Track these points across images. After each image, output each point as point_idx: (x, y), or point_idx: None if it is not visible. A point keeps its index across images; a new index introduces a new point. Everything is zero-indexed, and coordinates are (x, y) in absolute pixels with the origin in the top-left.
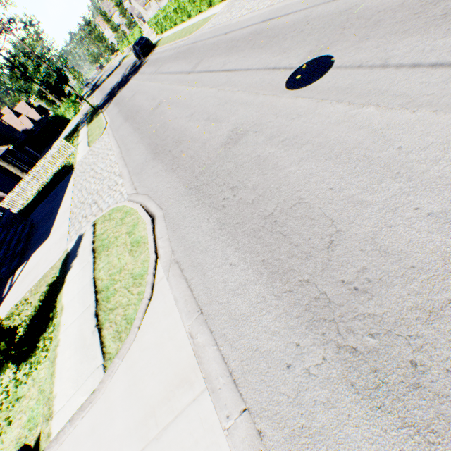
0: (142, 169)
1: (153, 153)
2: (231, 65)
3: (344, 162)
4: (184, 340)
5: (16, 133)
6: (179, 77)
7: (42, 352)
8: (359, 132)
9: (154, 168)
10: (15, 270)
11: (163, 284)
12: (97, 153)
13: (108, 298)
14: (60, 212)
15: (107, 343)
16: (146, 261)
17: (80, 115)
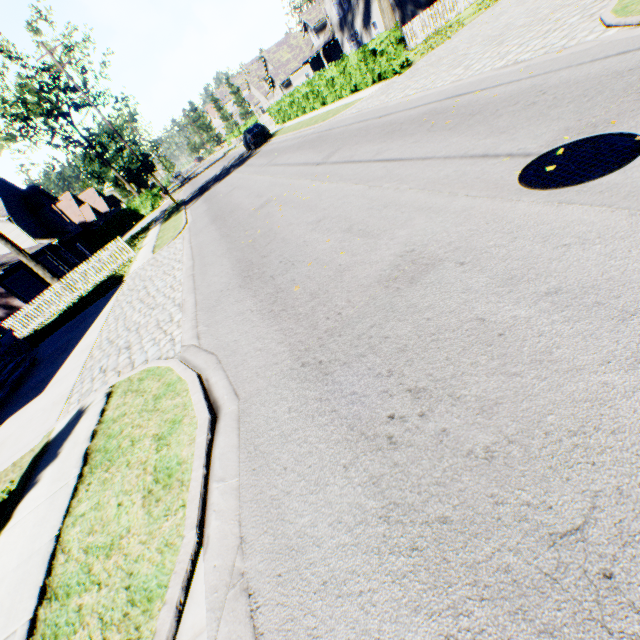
0: (218, 301)
1: (242, 277)
2: (392, 153)
3: None
4: None
5: (70, 225)
6: (301, 170)
7: None
8: None
9: (239, 304)
10: None
11: None
12: (160, 264)
13: (55, 634)
14: (77, 350)
15: None
16: (172, 546)
17: (158, 212)
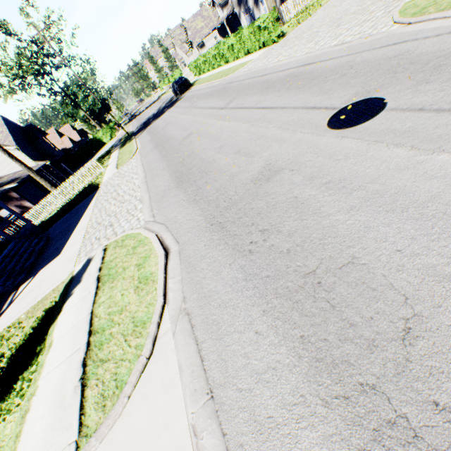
0: (164, 196)
1: (177, 182)
2: (266, 103)
3: (415, 218)
4: (185, 436)
5: (56, 151)
6: (211, 112)
7: (17, 397)
8: (431, 182)
9: (176, 197)
10: (19, 285)
11: (168, 340)
12: (123, 176)
13: (101, 343)
14: (77, 230)
15: (87, 409)
16: (152, 304)
17: (115, 140)
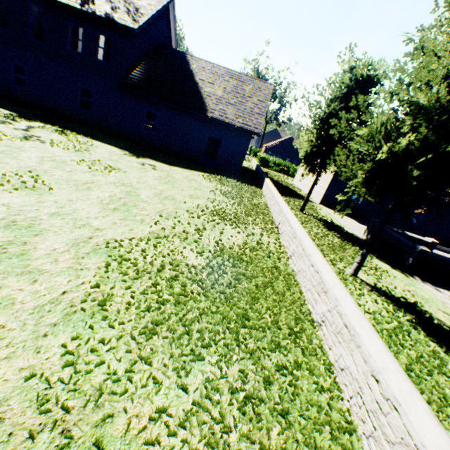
0: None
1: None
2: None
3: None
4: None
5: None
6: None
7: None
8: None
9: None
10: None
11: None
12: None
13: None
14: None
15: None
16: None
17: None
